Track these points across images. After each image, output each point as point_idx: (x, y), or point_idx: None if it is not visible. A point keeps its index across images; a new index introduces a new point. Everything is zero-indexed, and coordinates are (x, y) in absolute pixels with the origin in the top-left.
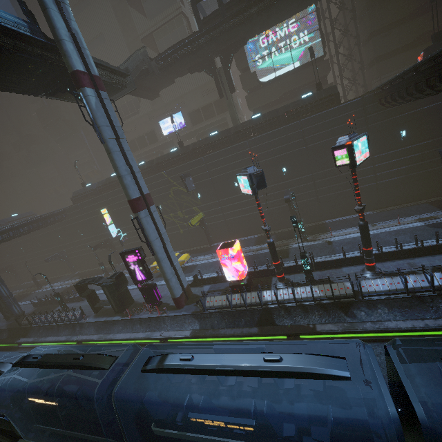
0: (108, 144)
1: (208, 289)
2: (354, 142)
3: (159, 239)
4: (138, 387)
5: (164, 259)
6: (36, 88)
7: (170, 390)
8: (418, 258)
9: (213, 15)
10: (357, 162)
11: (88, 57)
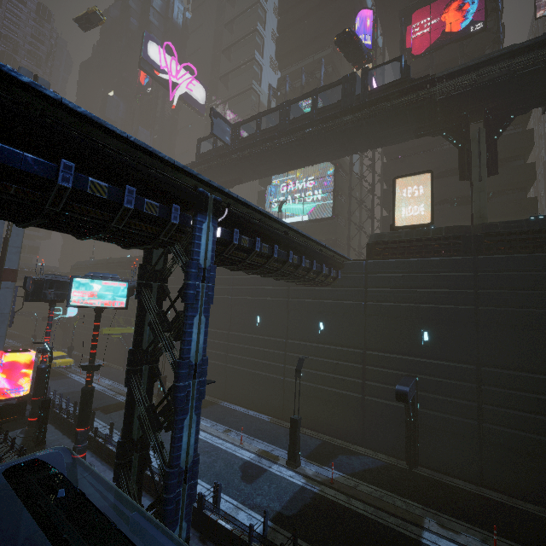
0: None
1: None
2: (80, 279)
3: None
4: None
5: None
6: None
7: None
8: None
9: (207, 153)
10: (73, 302)
11: None
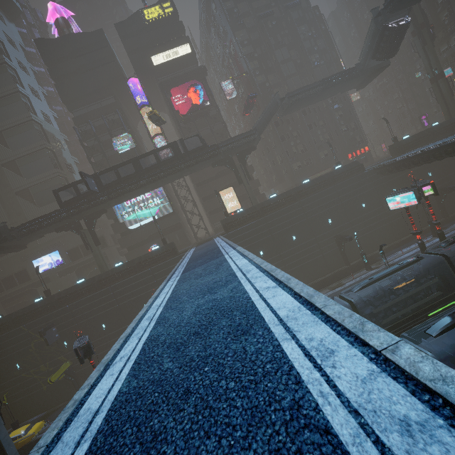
0: None
1: None
2: None
3: None
4: None
5: None
6: None
7: None
8: None
9: (72, 200)
10: None
11: None
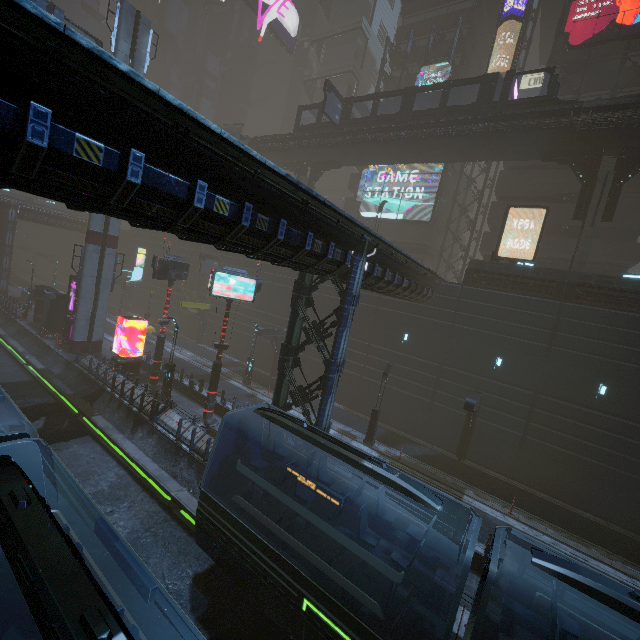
0: None
1: None
2: (220, 273)
3: (95, 279)
4: None
5: (87, 299)
6: None
7: None
8: None
9: (309, 127)
10: (215, 292)
11: None
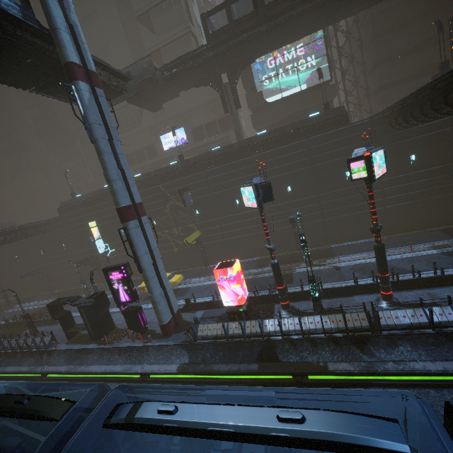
0: (98, 144)
1: (201, 315)
2: (373, 154)
3: (148, 254)
4: (98, 447)
5: (153, 278)
6: (24, 81)
7: (144, 452)
8: (439, 288)
9: (222, 30)
10: (375, 176)
11: (85, 51)
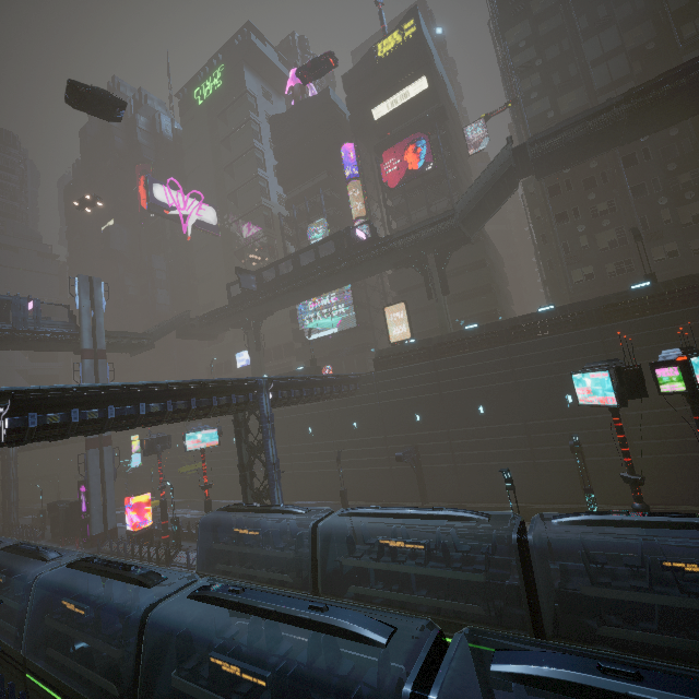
0: None
1: None
2: (189, 434)
3: (99, 476)
4: None
5: (96, 495)
6: (72, 349)
7: None
8: None
9: (238, 296)
10: (189, 448)
11: (101, 338)
